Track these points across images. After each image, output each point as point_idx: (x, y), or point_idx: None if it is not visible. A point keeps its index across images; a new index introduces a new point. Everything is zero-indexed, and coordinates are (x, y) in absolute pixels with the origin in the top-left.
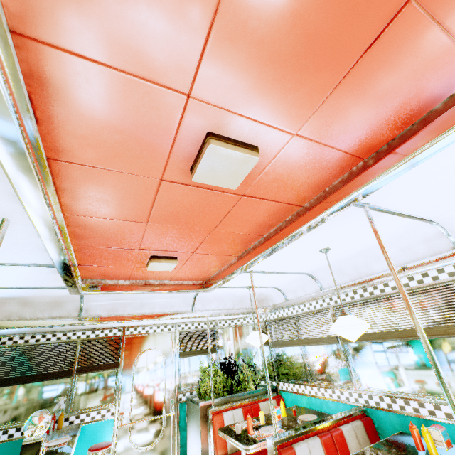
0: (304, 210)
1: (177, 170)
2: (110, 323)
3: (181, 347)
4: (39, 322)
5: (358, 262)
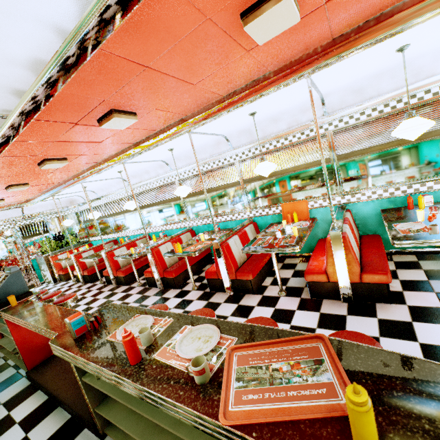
0: (60, 184)
1: None
2: None
3: (22, 234)
4: None
5: (107, 187)
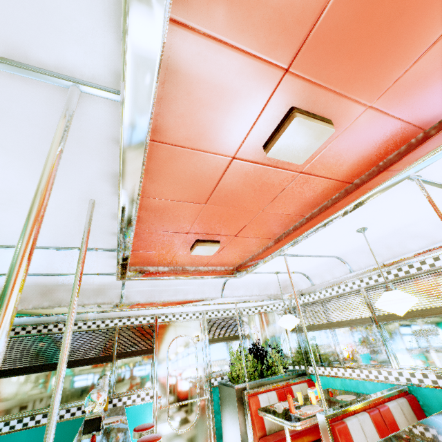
0: (354, 186)
1: (250, 148)
2: (148, 309)
3: (209, 334)
4: (86, 308)
5: (392, 242)
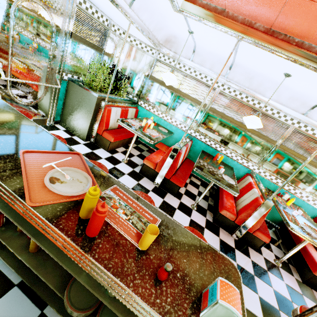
0: None
1: None
2: None
3: (73, 26)
4: None
5: (266, 84)
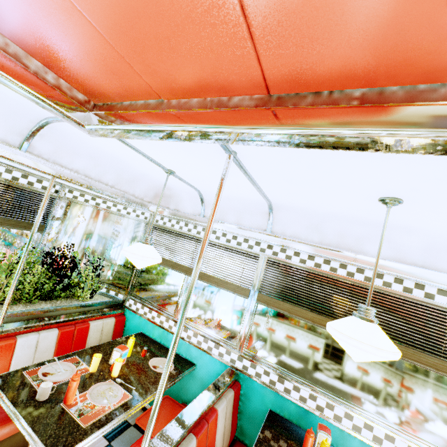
0: None
1: None
2: None
3: None
4: None
5: (354, 230)
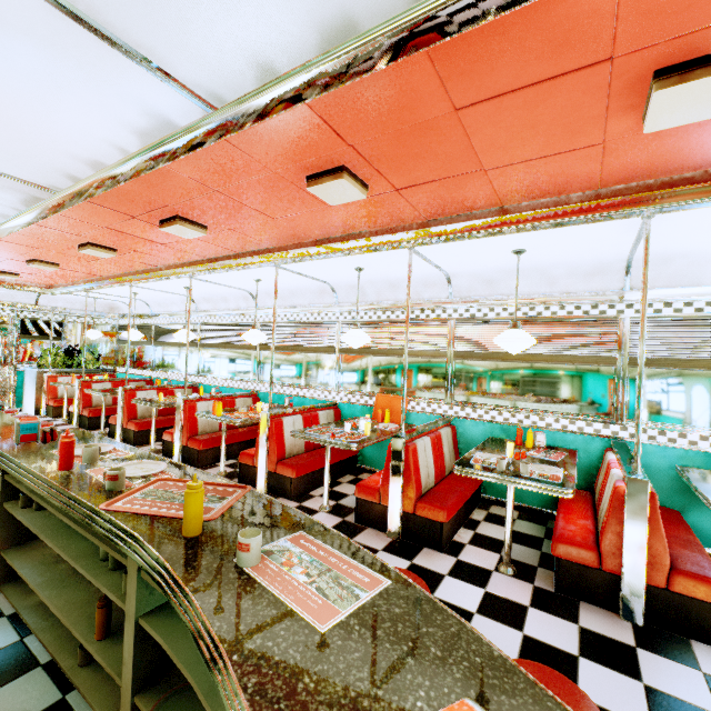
0: (103, 278)
1: (19, 259)
2: None
3: (23, 331)
4: None
5: (167, 303)
